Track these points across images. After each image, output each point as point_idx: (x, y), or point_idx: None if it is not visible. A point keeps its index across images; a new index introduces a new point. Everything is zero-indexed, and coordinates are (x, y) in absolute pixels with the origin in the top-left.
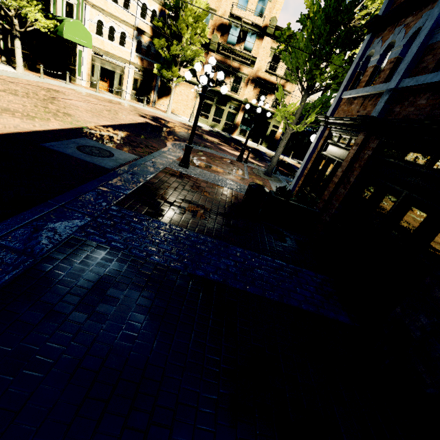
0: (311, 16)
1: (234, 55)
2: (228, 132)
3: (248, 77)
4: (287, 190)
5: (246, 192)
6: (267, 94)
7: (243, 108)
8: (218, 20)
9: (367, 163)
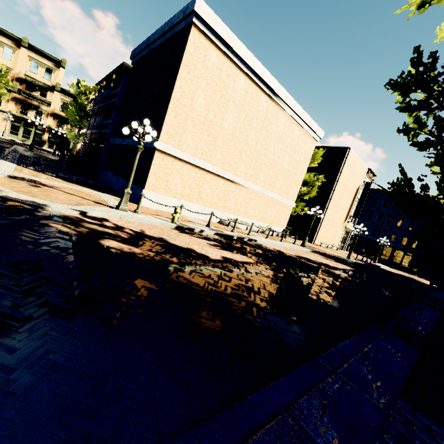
0: (75, 102)
1: (33, 97)
2: (38, 145)
3: (47, 112)
4: (73, 154)
5: (60, 155)
6: (64, 124)
7: (48, 131)
8: (16, 75)
9: (90, 147)
